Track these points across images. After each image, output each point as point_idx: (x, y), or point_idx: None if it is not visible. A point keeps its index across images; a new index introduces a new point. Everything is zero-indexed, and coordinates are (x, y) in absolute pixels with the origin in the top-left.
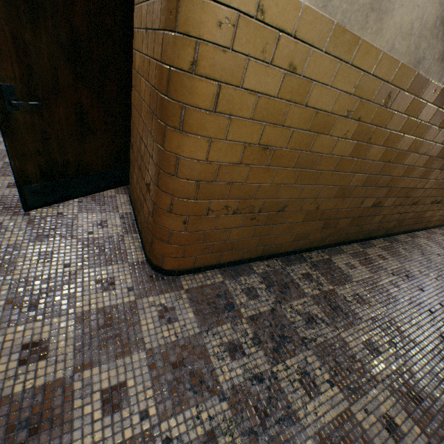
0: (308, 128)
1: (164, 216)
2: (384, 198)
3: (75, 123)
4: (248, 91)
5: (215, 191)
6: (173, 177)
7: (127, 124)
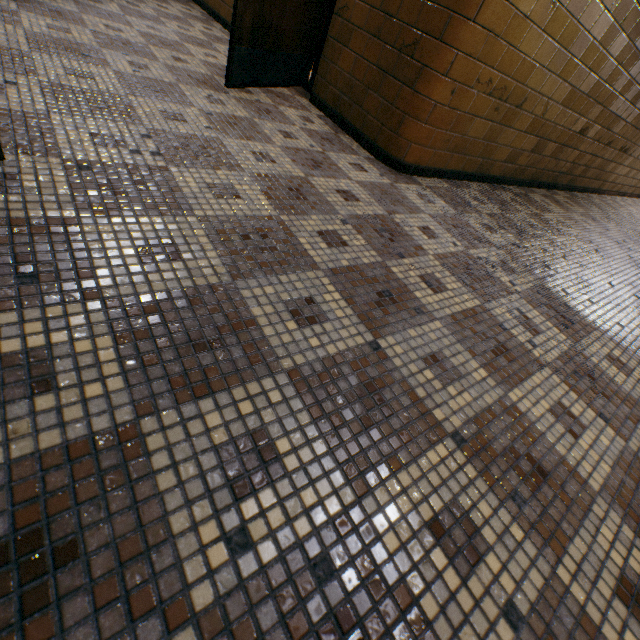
0: None
1: (434, 82)
2: (592, 124)
3: None
4: None
5: (493, 53)
6: (468, 24)
7: None
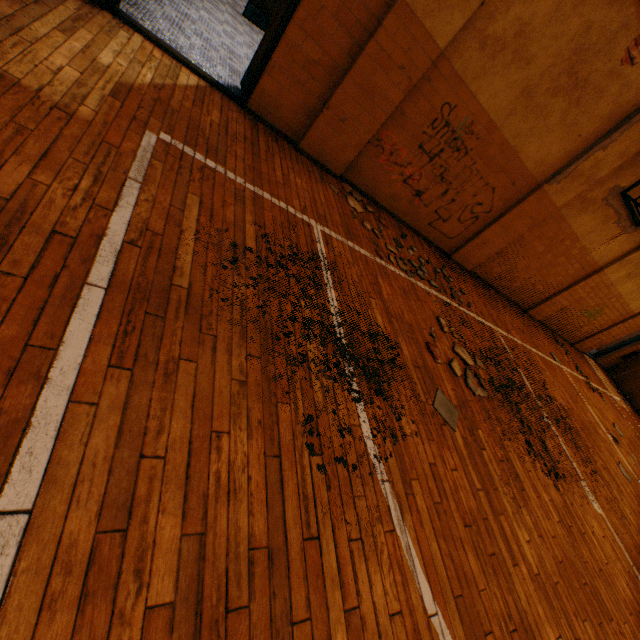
0: None
1: None
2: None
3: None
4: None
5: None
6: None
7: None
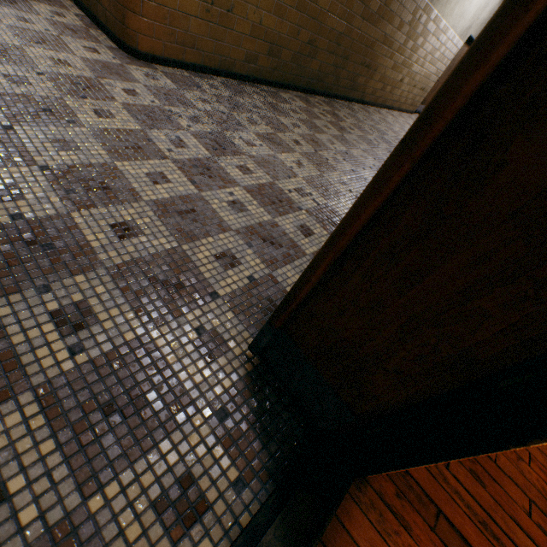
0: None
1: None
2: (318, 38)
3: None
4: None
5: None
6: None
7: None
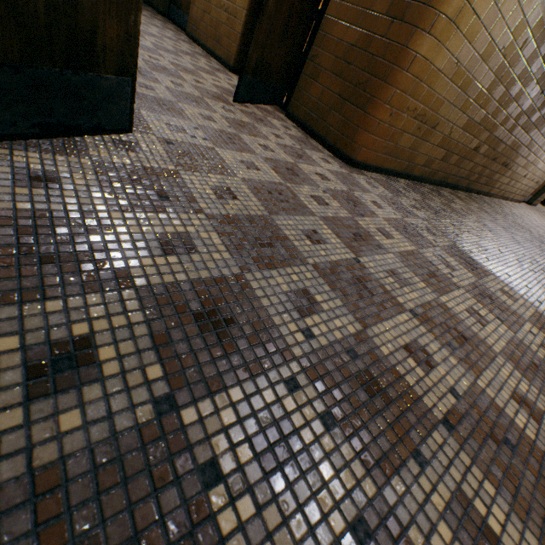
0: (480, 54)
1: (379, 107)
2: (482, 144)
3: (284, 24)
4: (472, 11)
5: (418, 92)
6: (403, 72)
7: (301, 38)
